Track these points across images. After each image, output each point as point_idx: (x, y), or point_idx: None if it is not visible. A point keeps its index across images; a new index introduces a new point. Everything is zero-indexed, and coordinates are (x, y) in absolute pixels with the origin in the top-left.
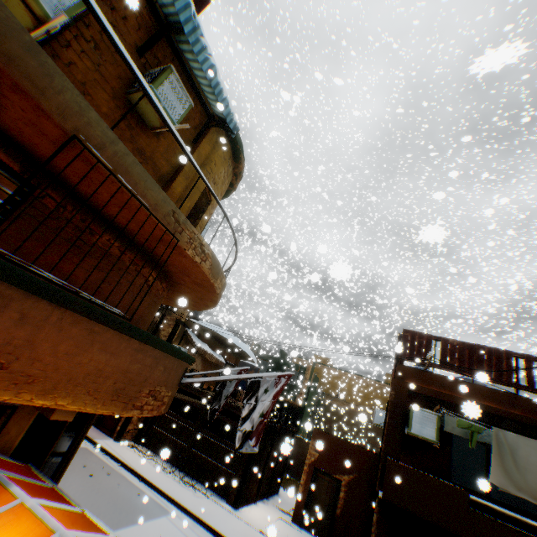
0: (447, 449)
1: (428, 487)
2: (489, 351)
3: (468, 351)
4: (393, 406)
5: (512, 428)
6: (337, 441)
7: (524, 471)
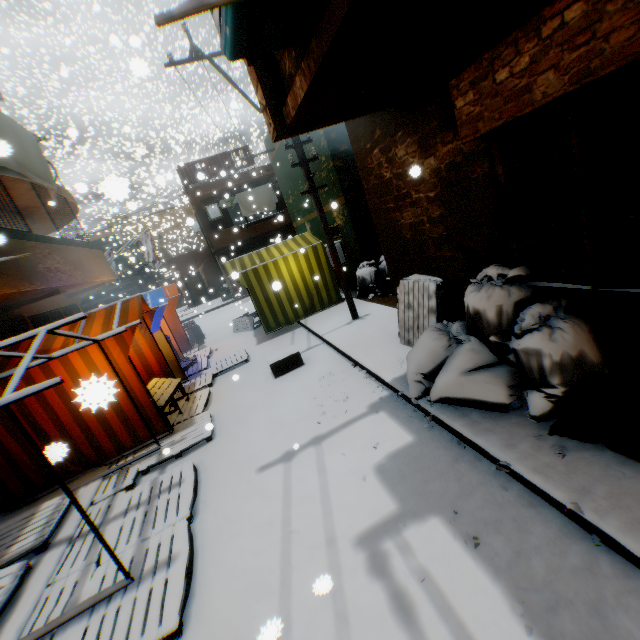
0: (228, 216)
1: (227, 234)
2: (221, 157)
3: (213, 161)
4: (199, 213)
5: (244, 190)
6: (184, 257)
7: (251, 205)
